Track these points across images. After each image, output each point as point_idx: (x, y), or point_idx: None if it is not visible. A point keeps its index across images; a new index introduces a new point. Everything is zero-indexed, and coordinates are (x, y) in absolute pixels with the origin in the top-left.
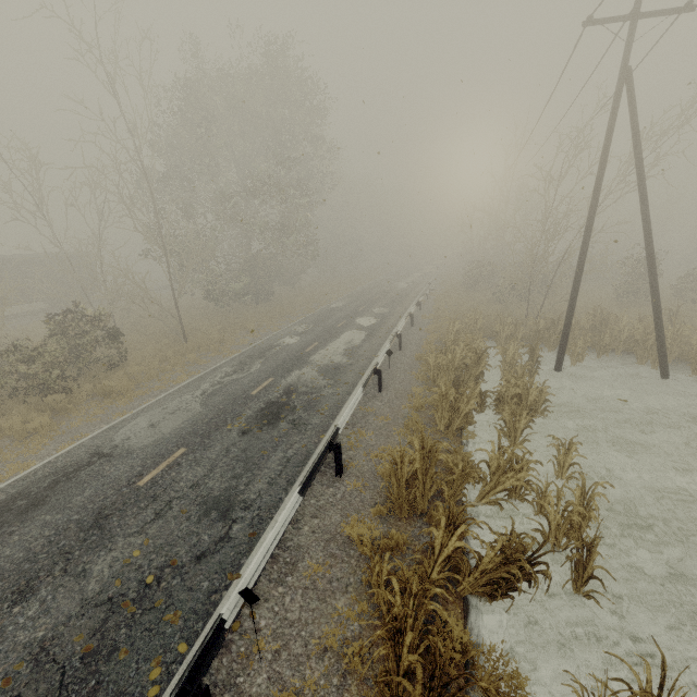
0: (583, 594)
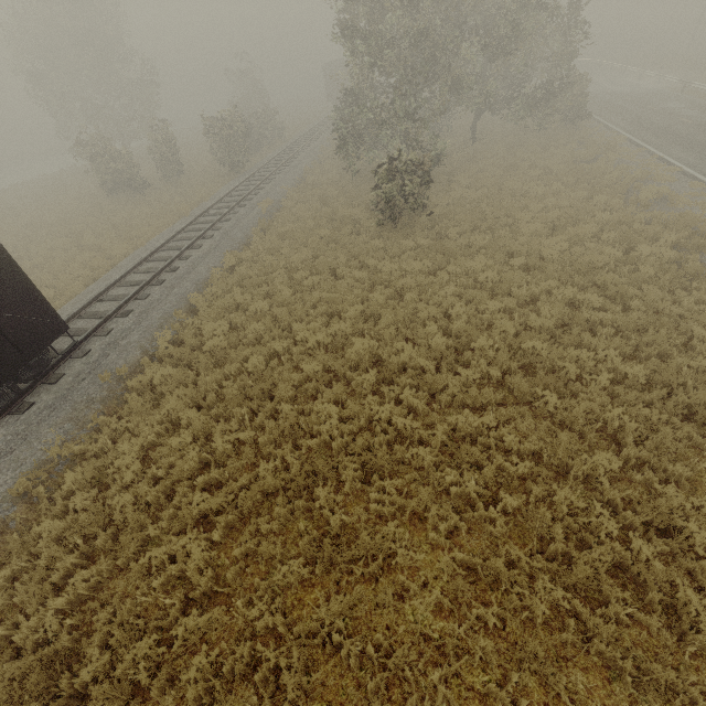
0: None
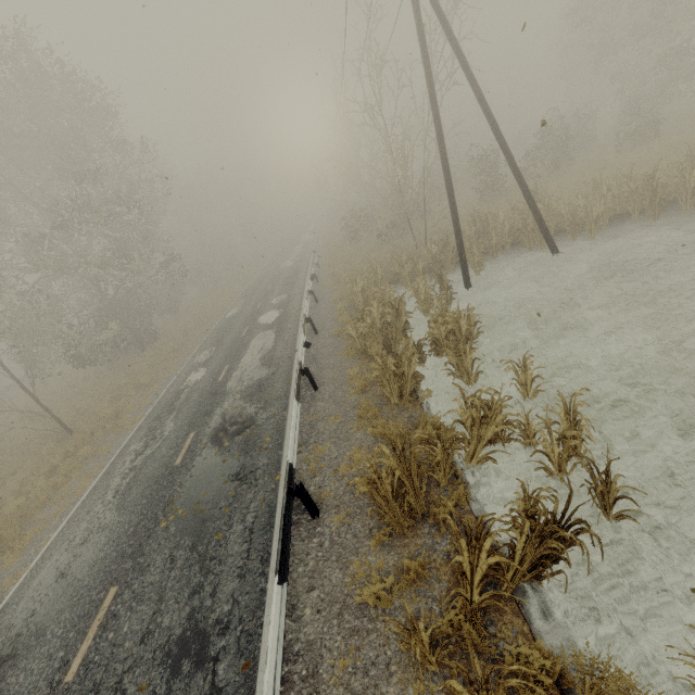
0: (614, 516)
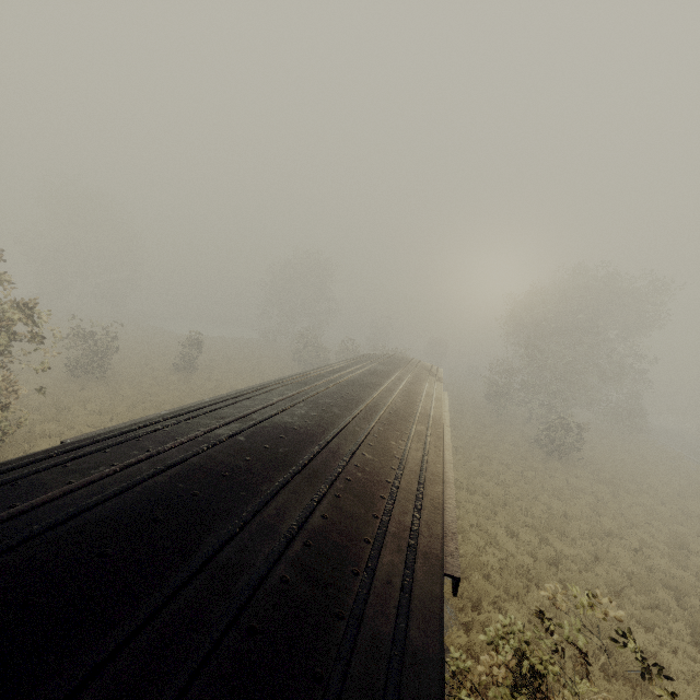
0: None
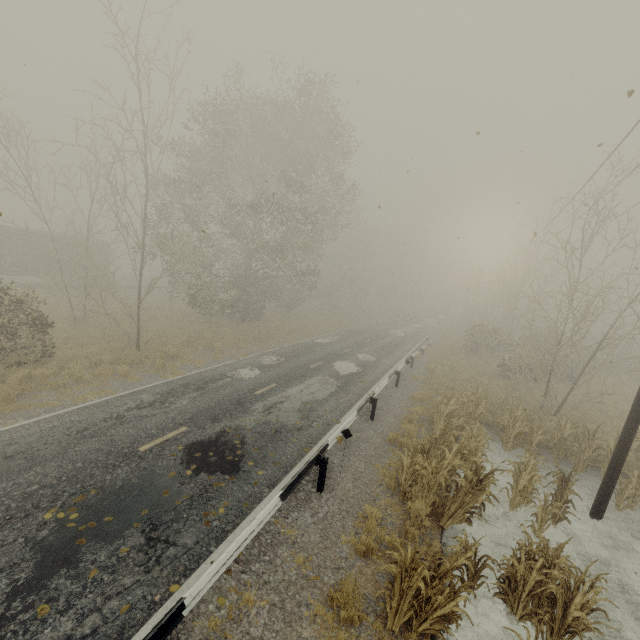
0: None
